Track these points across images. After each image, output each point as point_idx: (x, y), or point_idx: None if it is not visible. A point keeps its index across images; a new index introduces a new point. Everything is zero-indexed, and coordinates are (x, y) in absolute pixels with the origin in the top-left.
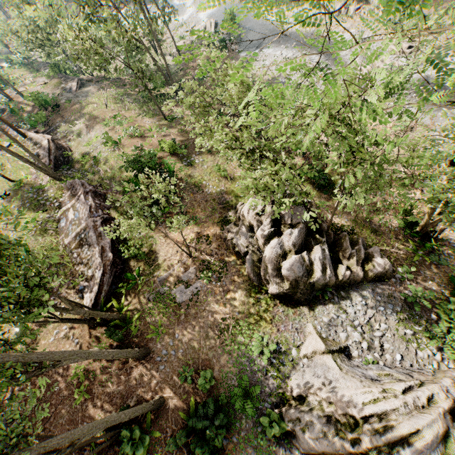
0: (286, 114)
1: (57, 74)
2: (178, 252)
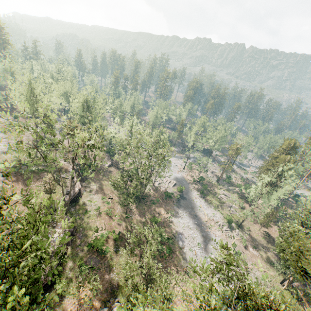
0: (156, 283)
1: (107, 152)
2: (75, 304)
